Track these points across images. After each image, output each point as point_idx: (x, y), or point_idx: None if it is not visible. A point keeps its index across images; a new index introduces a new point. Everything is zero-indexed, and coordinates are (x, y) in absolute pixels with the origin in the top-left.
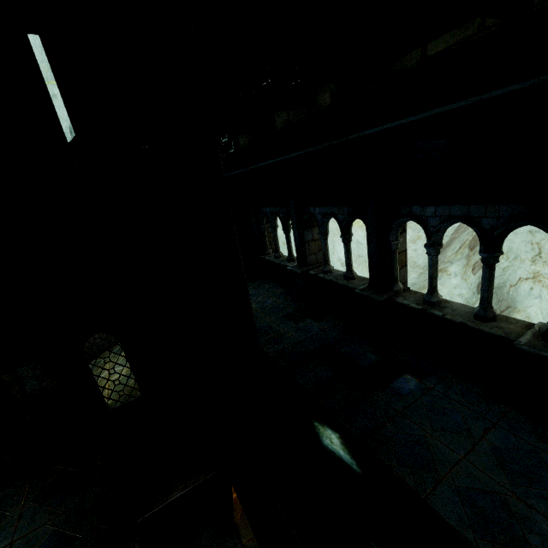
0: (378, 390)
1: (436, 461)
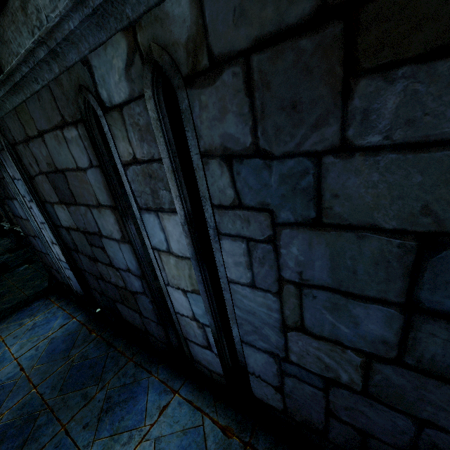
0: (7, 273)
1: (2, 287)
